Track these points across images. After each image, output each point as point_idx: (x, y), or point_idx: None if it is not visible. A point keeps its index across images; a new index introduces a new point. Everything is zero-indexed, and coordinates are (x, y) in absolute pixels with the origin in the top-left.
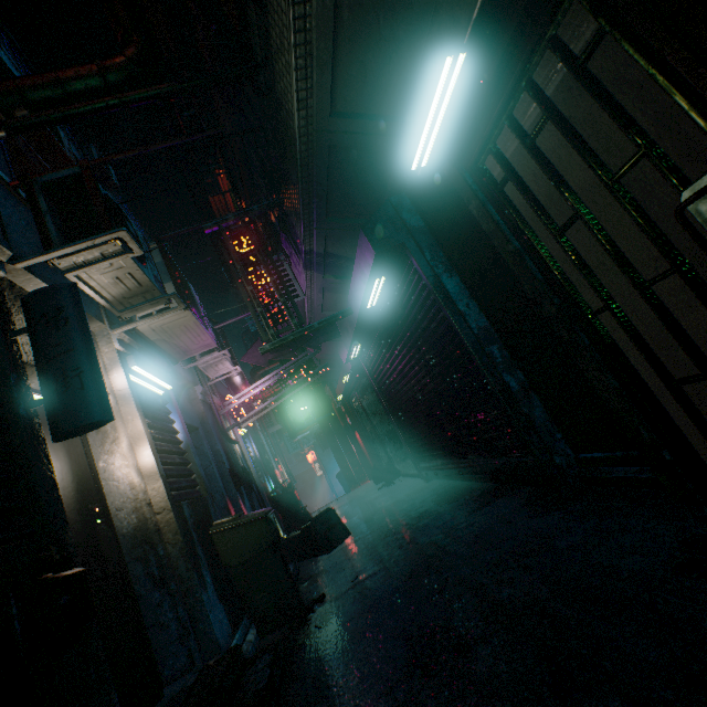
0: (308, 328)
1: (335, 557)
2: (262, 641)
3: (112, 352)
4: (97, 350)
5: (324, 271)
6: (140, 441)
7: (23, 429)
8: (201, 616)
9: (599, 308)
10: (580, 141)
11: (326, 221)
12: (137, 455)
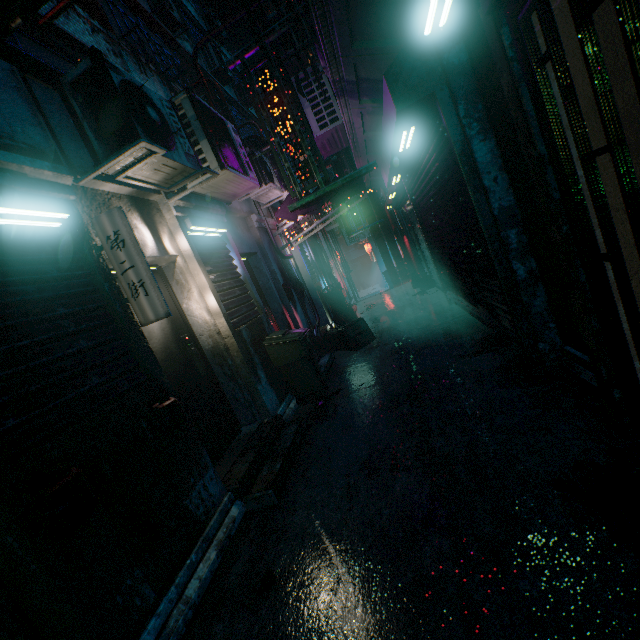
0: (332, 186)
1: (358, 357)
2: (300, 407)
3: (173, 219)
4: (162, 219)
5: (359, 96)
6: (206, 290)
7: (123, 320)
8: (258, 397)
9: (602, 256)
10: (639, 49)
11: (352, 47)
12: (206, 300)
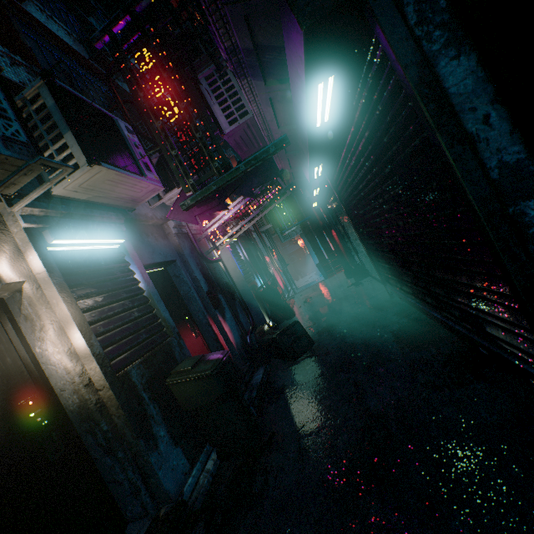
0: (233, 173)
1: (296, 372)
2: (222, 463)
3: (20, 233)
4: (4, 233)
5: (263, 75)
6: (69, 324)
7: None
8: (151, 474)
9: None
10: None
11: None
12: (70, 338)
